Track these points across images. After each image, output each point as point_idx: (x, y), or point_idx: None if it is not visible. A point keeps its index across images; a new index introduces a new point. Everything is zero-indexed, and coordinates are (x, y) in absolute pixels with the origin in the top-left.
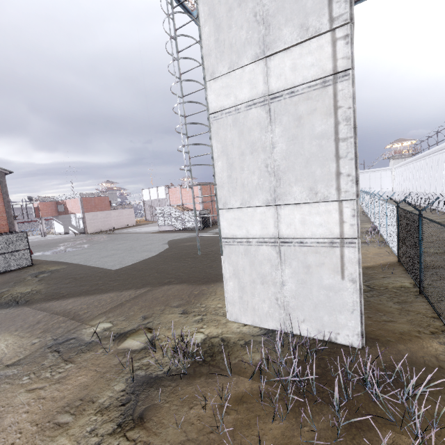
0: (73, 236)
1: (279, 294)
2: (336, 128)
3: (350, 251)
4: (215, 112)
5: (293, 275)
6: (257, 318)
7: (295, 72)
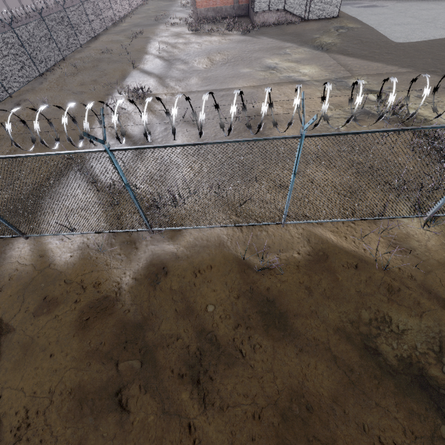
0: None
1: None
2: None
3: None
4: None
5: None
6: None
7: None
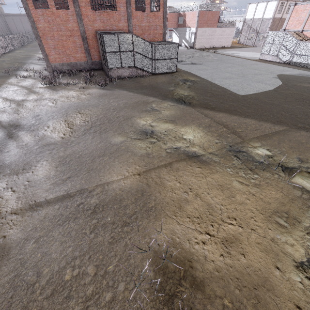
0: (186, 49)
1: None
2: None
3: None
4: None
5: None
6: None
7: None
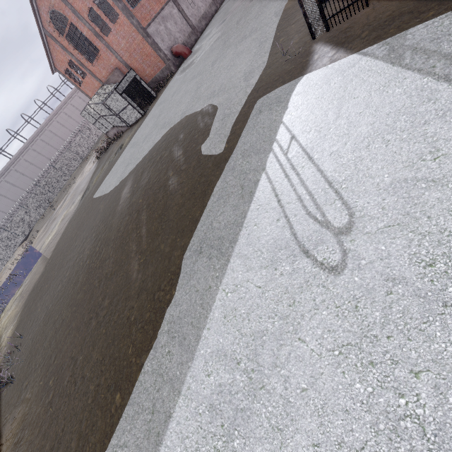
0: None
1: None
2: None
3: None
4: None
5: None
6: None
7: None
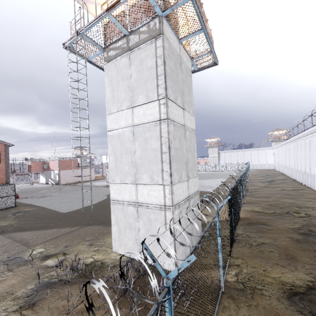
0: (50, 186)
1: (137, 236)
2: (161, 146)
3: (169, 213)
4: (110, 130)
5: (144, 225)
6: (127, 251)
7: (144, 116)
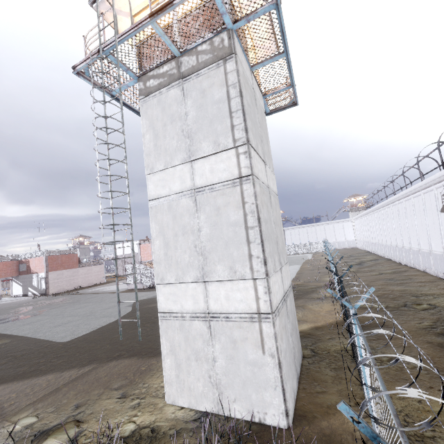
0: (31, 299)
1: (211, 371)
2: (245, 218)
3: (267, 326)
4: (154, 199)
5: (223, 351)
6: (193, 399)
7: (213, 174)
